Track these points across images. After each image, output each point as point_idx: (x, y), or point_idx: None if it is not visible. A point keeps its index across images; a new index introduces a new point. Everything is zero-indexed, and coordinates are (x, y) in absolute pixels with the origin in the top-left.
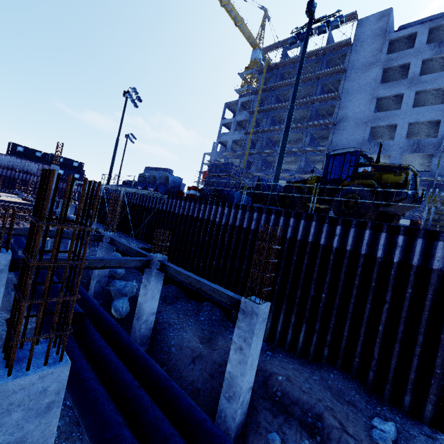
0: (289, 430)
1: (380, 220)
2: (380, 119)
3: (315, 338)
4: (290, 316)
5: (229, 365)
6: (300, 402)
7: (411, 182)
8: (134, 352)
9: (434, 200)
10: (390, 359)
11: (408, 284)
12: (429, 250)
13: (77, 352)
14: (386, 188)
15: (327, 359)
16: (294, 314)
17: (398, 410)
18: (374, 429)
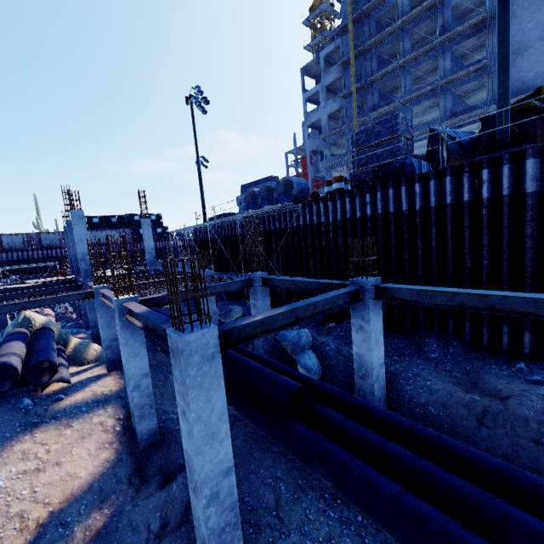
0: None
1: None
2: None
3: None
4: None
5: None
6: None
7: None
8: (412, 431)
9: None
10: None
11: None
12: None
13: (337, 448)
14: None
15: None
16: None
17: None
18: None
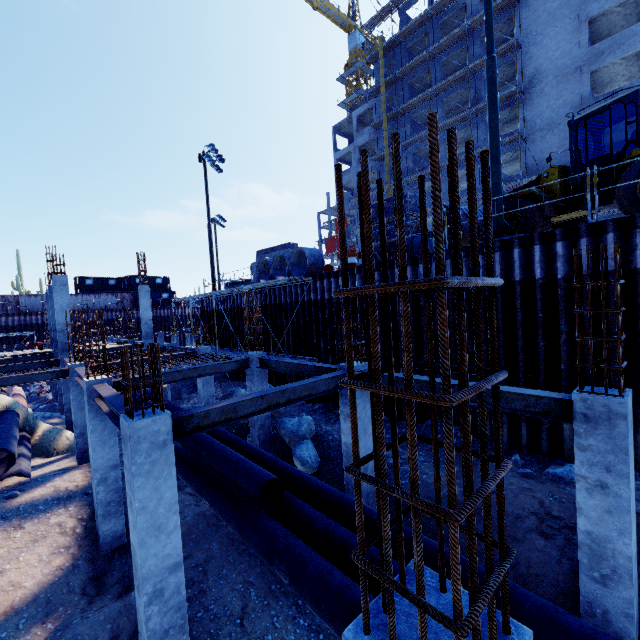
0: None
1: None
2: (604, 53)
3: None
4: None
5: (584, 520)
6: None
7: None
8: None
9: None
10: None
11: None
12: None
13: (300, 544)
14: None
15: None
16: None
17: None
18: None
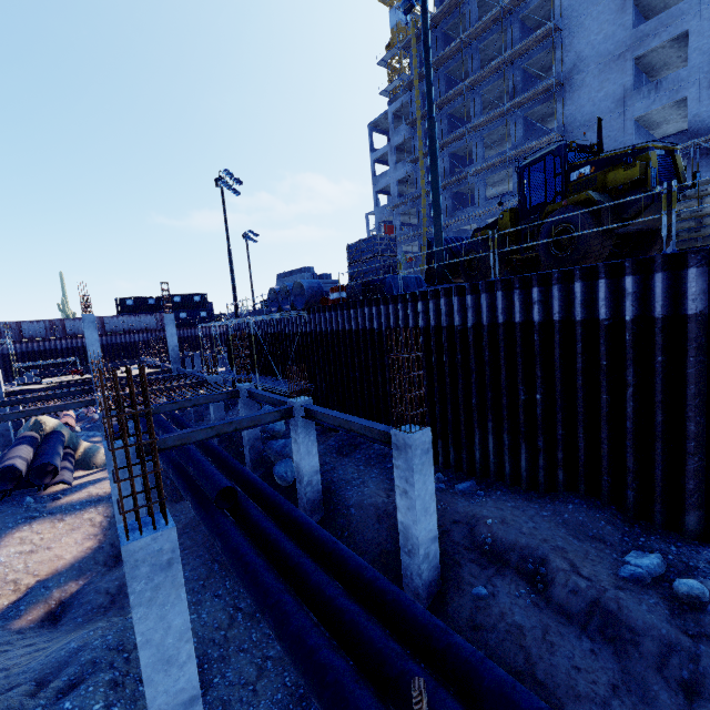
0: (501, 581)
1: (633, 247)
2: (649, 36)
3: (541, 460)
4: (502, 436)
5: (400, 515)
6: (516, 547)
7: (655, 171)
8: (296, 520)
9: (673, 202)
10: (652, 468)
11: (655, 350)
12: (678, 287)
13: (233, 530)
14: (614, 197)
15: (564, 486)
16: (506, 433)
17: (679, 537)
18: (625, 565)
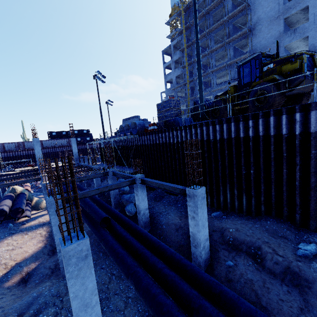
0: (239, 258)
1: (292, 101)
2: (291, 8)
3: (253, 201)
4: (233, 190)
5: (190, 228)
6: (245, 242)
7: (306, 64)
8: (139, 232)
9: None
10: (309, 203)
11: (310, 148)
12: None
13: (110, 237)
14: (286, 77)
15: (264, 213)
16: (235, 189)
17: None
18: (299, 249)
